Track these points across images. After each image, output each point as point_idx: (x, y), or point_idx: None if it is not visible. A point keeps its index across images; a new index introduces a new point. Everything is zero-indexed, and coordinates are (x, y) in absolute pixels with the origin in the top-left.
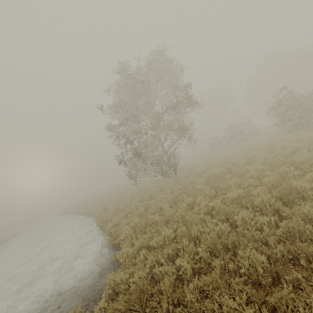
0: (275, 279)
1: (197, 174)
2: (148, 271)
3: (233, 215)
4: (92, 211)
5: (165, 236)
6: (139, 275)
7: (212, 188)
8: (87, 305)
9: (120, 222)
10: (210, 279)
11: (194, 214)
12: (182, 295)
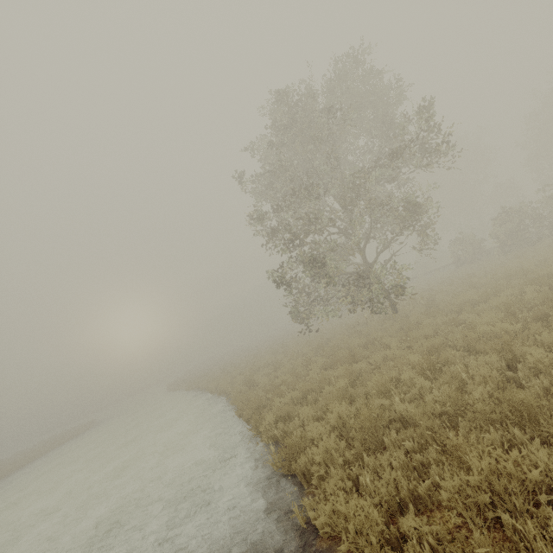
0: None
1: (458, 306)
2: None
3: None
4: (223, 385)
5: (490, 476)
6: None
7: (550, 329)
8: None
9: (291, 413)
10: None
11: None
12: None
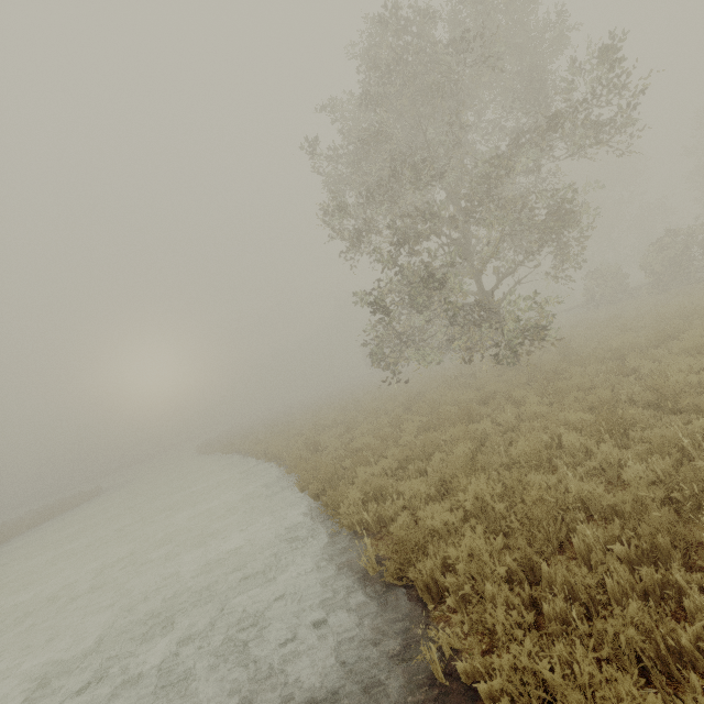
0: None
1: (616, 352)
2: None
3: None
4: (275, 448)
5: None
6: None
7: None
8: None
9: (386, 489)
10: None
11: None
12: None
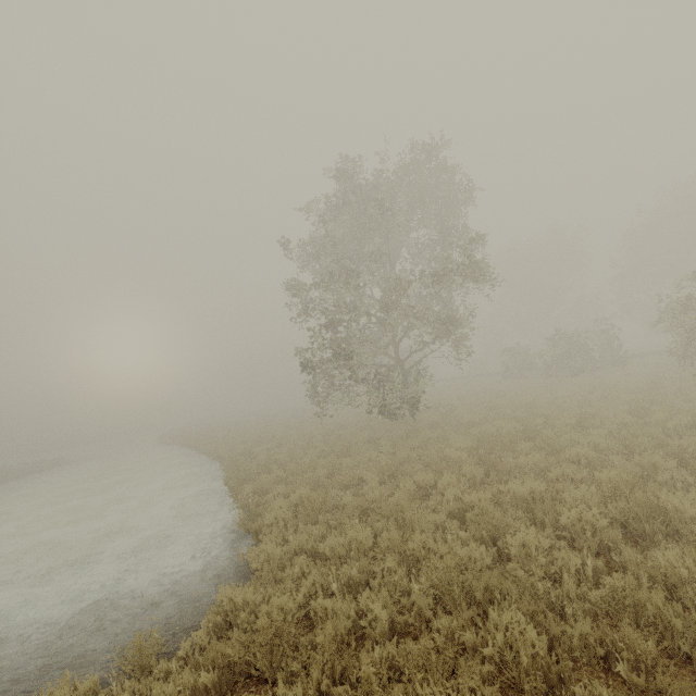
0: (554, 690)
1: (458, 424)
2: (301, 600)
3: (508, 533)
4: (221, 450)
5: (353, 541)
6: (281, 603)
7: (482, 463)
8: (170, 635)
9: (270, 489)
10: (420, 651)
11: (427, 511)
12: (354, 665)
